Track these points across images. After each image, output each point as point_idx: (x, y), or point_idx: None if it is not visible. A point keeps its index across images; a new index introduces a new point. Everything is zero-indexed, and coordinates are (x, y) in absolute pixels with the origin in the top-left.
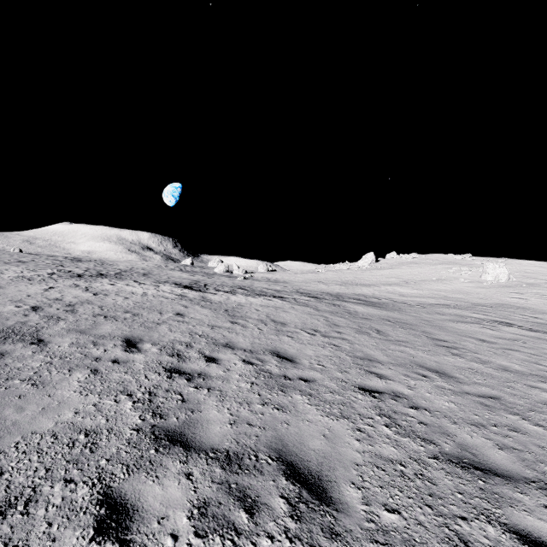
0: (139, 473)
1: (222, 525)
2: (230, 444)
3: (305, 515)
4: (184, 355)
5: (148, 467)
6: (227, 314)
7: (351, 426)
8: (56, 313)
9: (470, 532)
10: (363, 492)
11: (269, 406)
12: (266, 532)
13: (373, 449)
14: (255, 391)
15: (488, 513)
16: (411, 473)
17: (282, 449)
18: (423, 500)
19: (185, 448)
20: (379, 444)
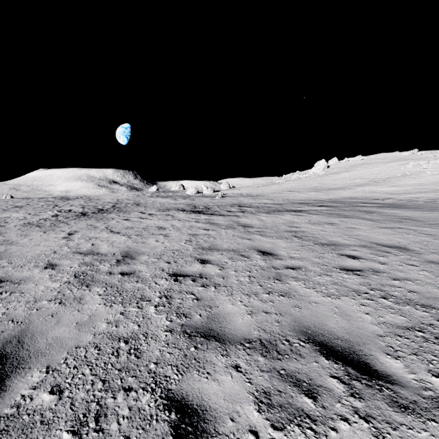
0: None
1: None
2: None
3: None
4: None
5: None
6: (311, 242)
7: None
8: (118, 283)
9: None
10: None
11: None
12: None
13: None
14: None
15: None
16: None
17: None
18: None
19: None
20: None
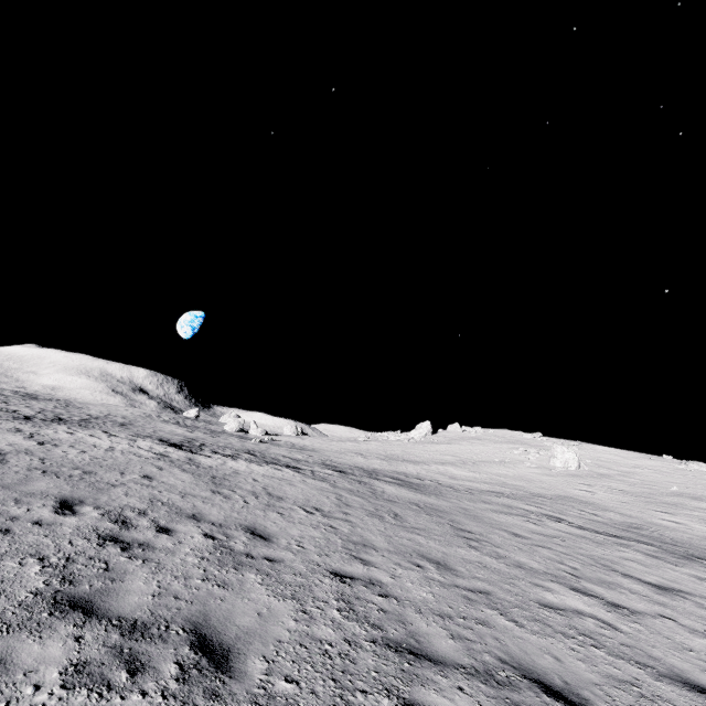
0: (21, 632)
1: (96, 681)
2: (143, 613)
3: (193, 679)
4: (131, 522)
5: (33, 628)
6: (213, 481)
7: (297, 607)
8: None
9: (362, 702)
10: (270, 665)
11: (211, 582)
12: (141, 690)
13: (308, 630)
14: (202, 567)
15: (394, 689)
16: (336, 652)
17: (202, 622)
18: (332, 675)
19: (86, 614)
20: (318, 625)
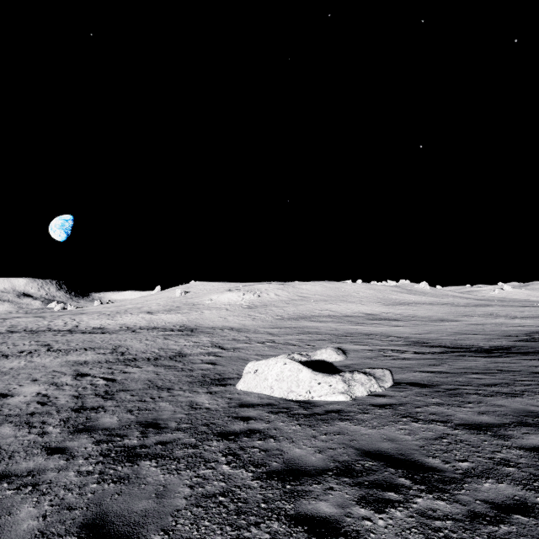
0: None
1: None
2: None
3: None
4: None
5: None
6: (3, 322)
7: None
8: None
9: None
10: None
11: None
12: None
13: None
14: None
15: None
16: None
17: None
18: None
19: None
20: None
